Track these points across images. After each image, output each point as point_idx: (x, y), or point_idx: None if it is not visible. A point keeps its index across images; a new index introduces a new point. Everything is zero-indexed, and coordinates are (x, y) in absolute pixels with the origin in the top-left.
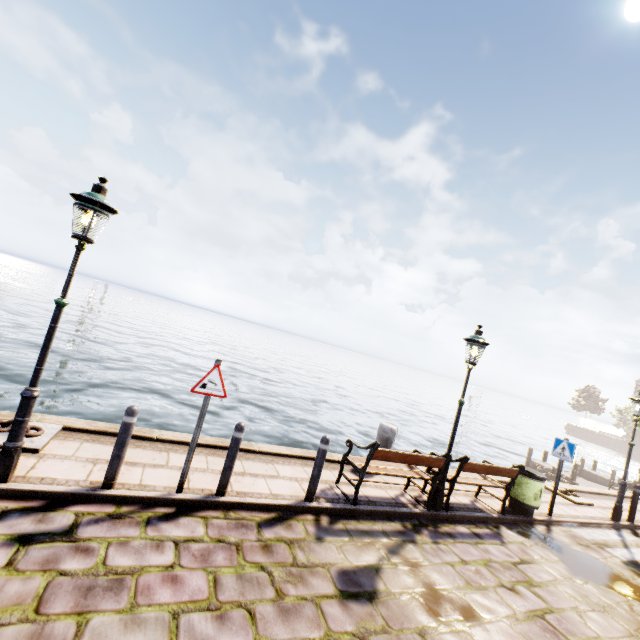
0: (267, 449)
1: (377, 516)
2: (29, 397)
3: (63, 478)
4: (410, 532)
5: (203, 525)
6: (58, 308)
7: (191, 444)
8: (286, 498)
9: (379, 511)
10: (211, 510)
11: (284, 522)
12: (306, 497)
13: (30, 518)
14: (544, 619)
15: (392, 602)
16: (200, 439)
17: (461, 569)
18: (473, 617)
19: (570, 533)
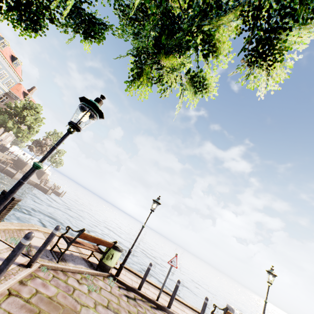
0: (178, 298)
1: None
2: (130, 251)
3: (127, 281)
4: None
5: None
6: (142, 227)
7: (164, 282)
8: None
9: None
10: (166, 312)
11: None
12: None
13: (125, 290)
14: None
15: None
16: (156, 284)
17: None
18: None
19: None
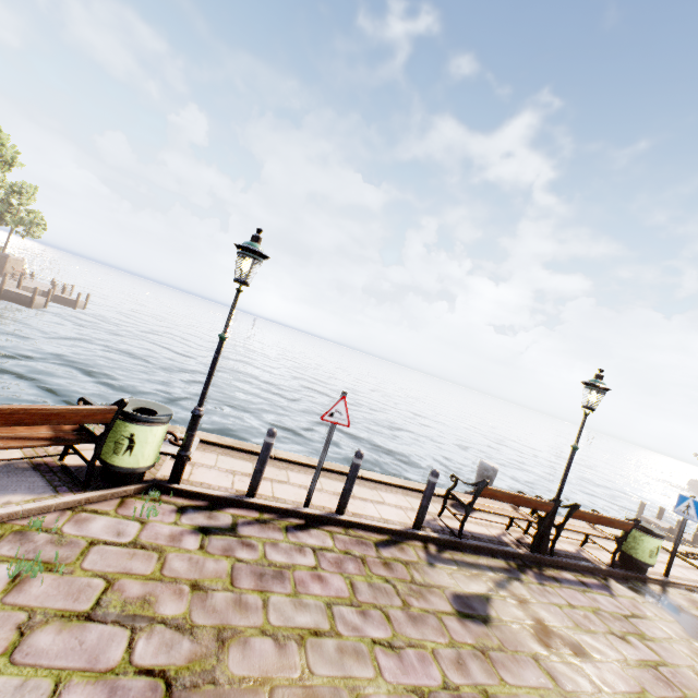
0: (370, 476)
1: (481, 551)
2: (198, 415)
3: (215, 484)
4: (515, 571)
5: (330, 538)
6: (221, 342)
7: (318, 466)
8: (395, 524)
9: (483, 547)
10: (333, 526)
11: (397, 545)
12: (414, 525)
13: (202, 514)
14: (657, 670)
15: (505, 628)
16: (310, 461)
17: (569, 612)
18: (583, 654)
19: (689, 597)
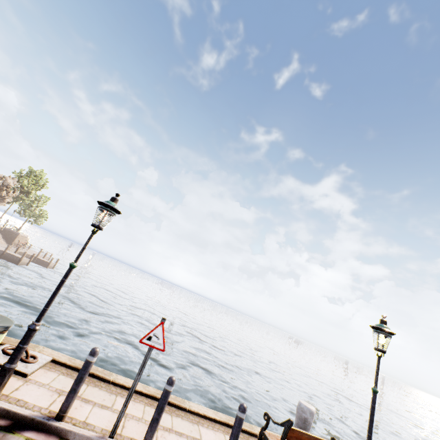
0: (196, 409)
1: None
2: (32, 329)
3: (32, 403)
4: None
5: None
6: (70, 268)
7: (130, 389)
8: None
9: None
10: None
11: None
12: None
13: None
14: None
15: None
16: (144, 388)
17: None
18: None
19: None
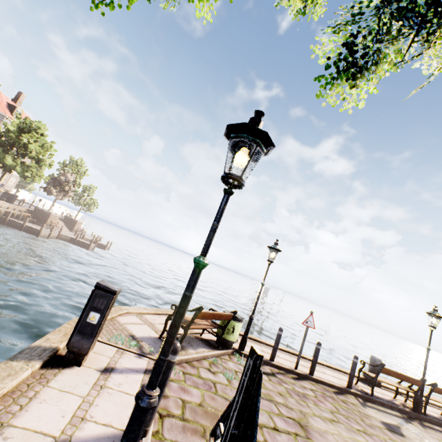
0: (312, 358)
1: (385, 406)
2: (252, 319)
3: None
4: (407, 419)
5: (313, 385)
6: (262, 286)
7: (301, 348)
8: (337, 384)
9: (385, 403)
10: (310, 380)
11: (343, 394)
12: (347, 386)
13: None
14: None
15: (413, 440)
16: (281, 347)
17: None
18: None
19: None
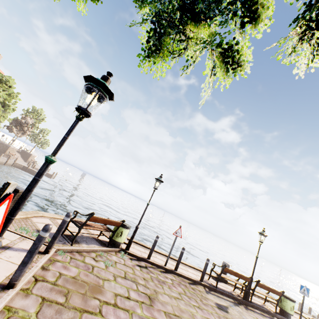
0: (182, 261)
1: (224, 295)
2: (138, 228)
3: (137, 253)
4: (237, 303)
5: (174, 277)
6: (147, 205)
7: (170, 251)
8: (193, 278)
9: (225, 293)
10: (174, 274)
11: (195, 285)
12: (200, 279)
13: (136, 261)
14: None
15: (233, 315)
16: (161, 252)
17: None
18: None
19: None
